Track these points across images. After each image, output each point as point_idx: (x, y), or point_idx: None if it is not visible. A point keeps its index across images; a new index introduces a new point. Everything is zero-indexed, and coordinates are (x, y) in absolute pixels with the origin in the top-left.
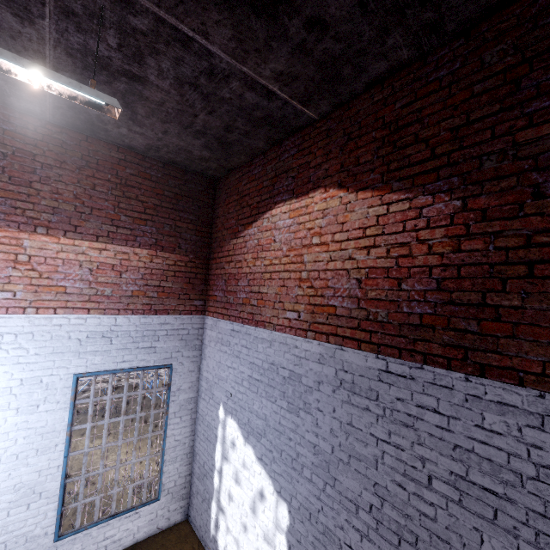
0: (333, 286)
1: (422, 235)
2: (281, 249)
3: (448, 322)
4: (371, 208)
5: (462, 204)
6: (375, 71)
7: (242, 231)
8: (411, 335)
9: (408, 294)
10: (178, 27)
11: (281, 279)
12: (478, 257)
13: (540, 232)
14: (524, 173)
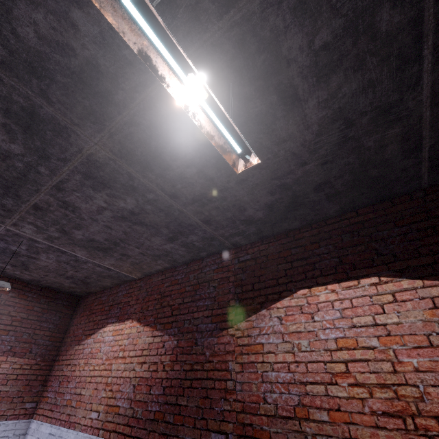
0: (122, 390)
1: (163, 358)
2: (102, 358)
3: (164, 416)
4: (148, 337)
5: (177, 343)
6: (158, 268)
7: (84, 340)
8: (149, 427)
9: (152, 396)
10: (60, 248)
11: (96, 383)
12: (178, 374)
13: (196, 363)
14: (194, 332)
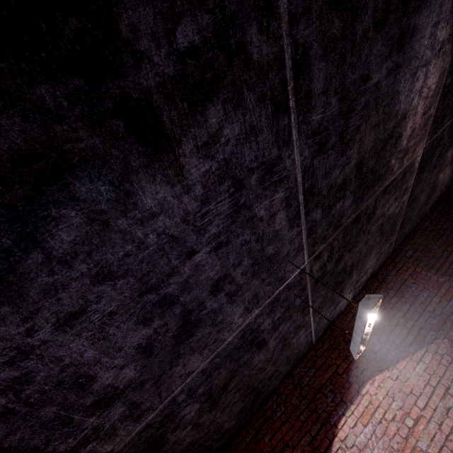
0: None
1: None
2: None
3: None
4: (415, 369)
5: (447, 339)
6: (342, 308)
7: None
8: None
9: None
10: (309, 300)
11: None
12: None
13: None
14: (447, 318)
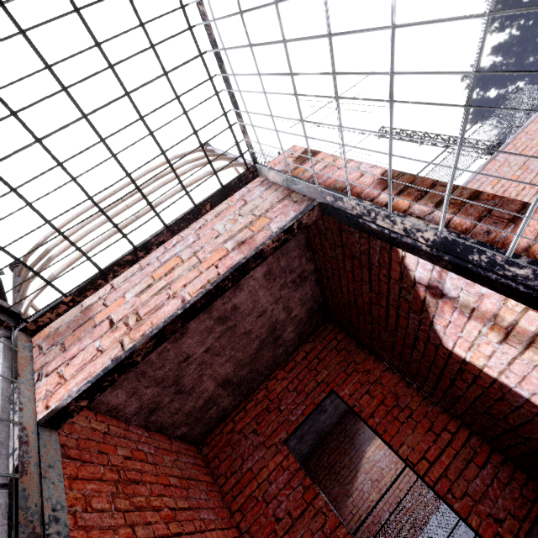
0: None
1: None
2: (391, 469)
3: None
4: None
5: None
6: None
7: (352, 486)
8: None
9: None
10: None
11: (407, 483)
12: None
13: None
14: None
